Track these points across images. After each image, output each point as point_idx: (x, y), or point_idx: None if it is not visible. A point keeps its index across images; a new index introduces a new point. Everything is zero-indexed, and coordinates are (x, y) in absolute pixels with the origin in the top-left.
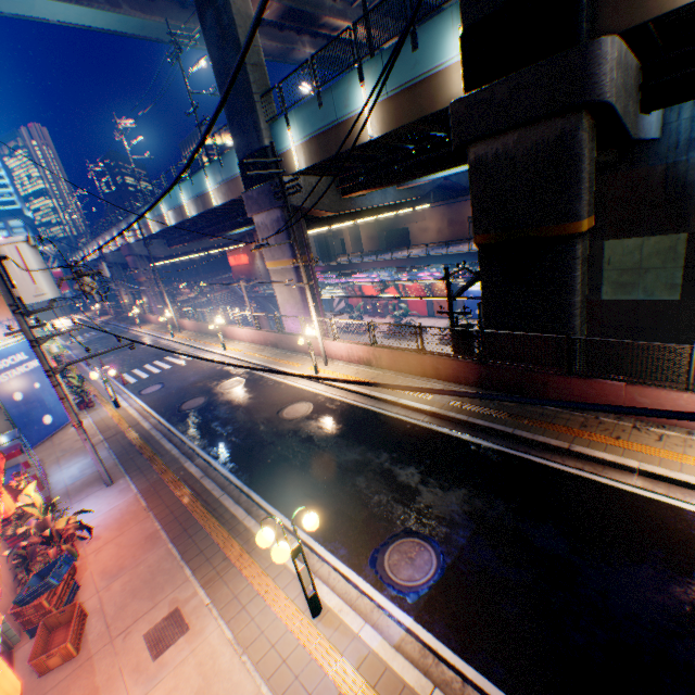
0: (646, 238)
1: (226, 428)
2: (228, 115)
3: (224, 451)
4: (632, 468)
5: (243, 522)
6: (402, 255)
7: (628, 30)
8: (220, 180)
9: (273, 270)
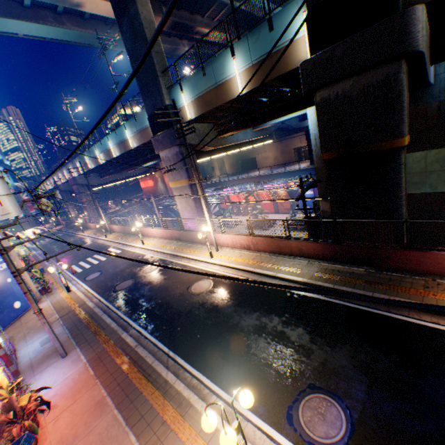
0: (428, 151)
1: (150, 303)
2: (140, 86)
3: (150, 322)
4: None
5: (174, 386)
6: (253, 175)
7: (431, 1)
8: (135, 130)
9: (174, 188)
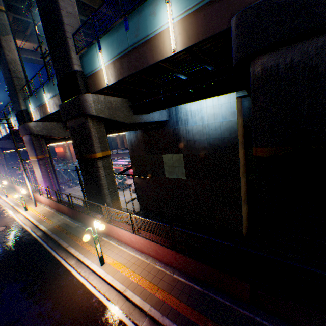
0: (173, 154)
1: None
2: (10, 95)
3: None
4: (76, 256)
5: None
6: None
7: (96, 92)
8: (16, 119)
9: (32, 160)
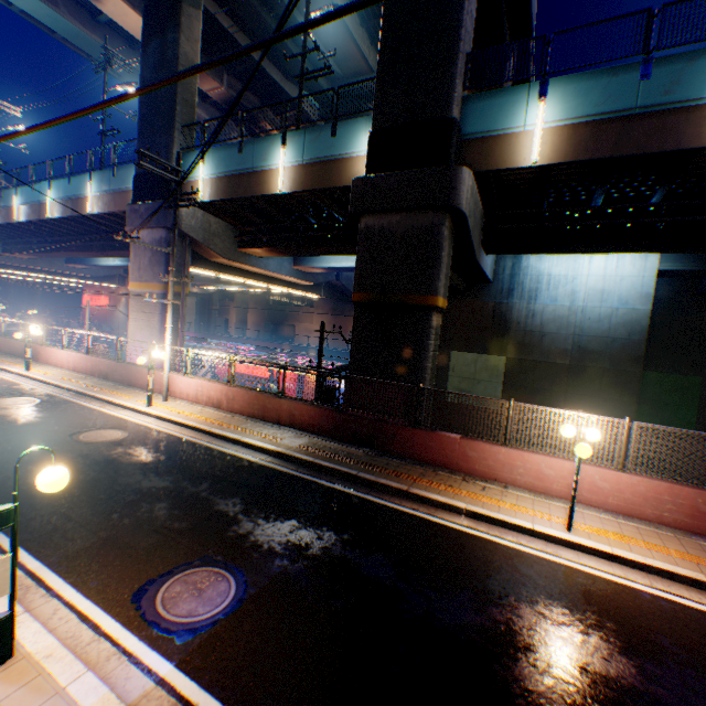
0: (480, 355)
1: None
2: (141, 129)
3: None
4: (461, 509)
5: None
6: None
7: (479, 173)
8: (107, 189)
9: (135, 293)
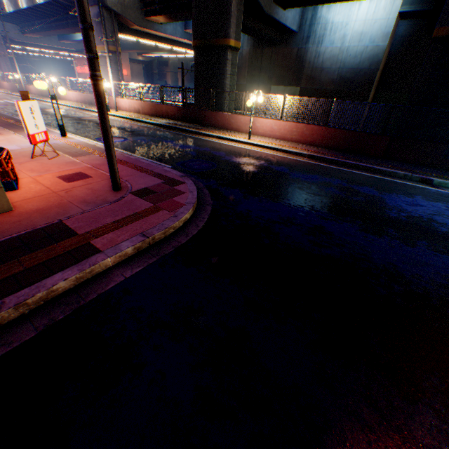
0: (287, 87)
1: (45, 117)
2: None
3: None
4: (215, 136)
5: None
6: None
7: None
8: None
9: None
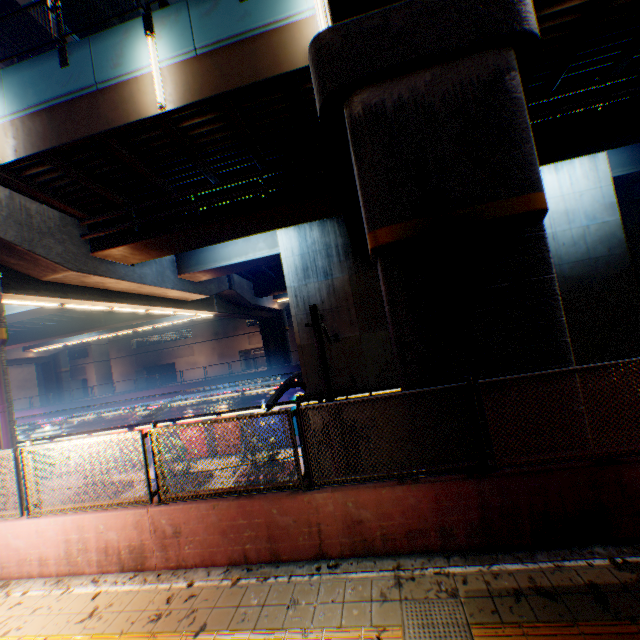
0: None
1: None
2: None
3: None
4: None
5: None
6: None
7: None
8: None
9: None
